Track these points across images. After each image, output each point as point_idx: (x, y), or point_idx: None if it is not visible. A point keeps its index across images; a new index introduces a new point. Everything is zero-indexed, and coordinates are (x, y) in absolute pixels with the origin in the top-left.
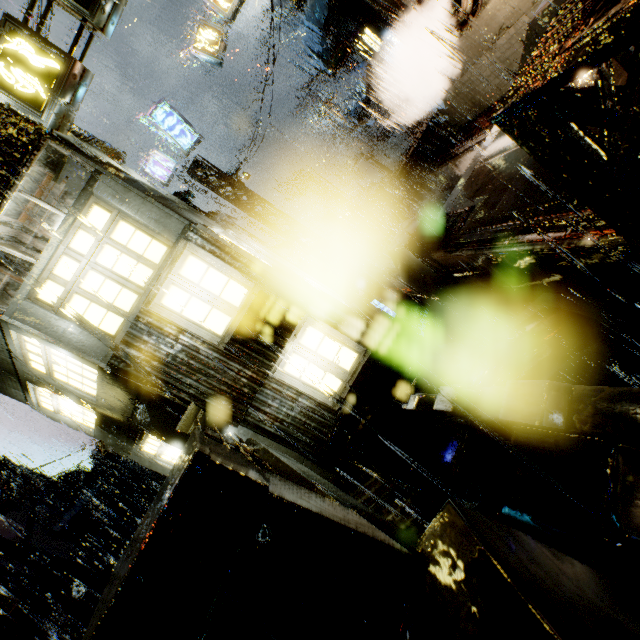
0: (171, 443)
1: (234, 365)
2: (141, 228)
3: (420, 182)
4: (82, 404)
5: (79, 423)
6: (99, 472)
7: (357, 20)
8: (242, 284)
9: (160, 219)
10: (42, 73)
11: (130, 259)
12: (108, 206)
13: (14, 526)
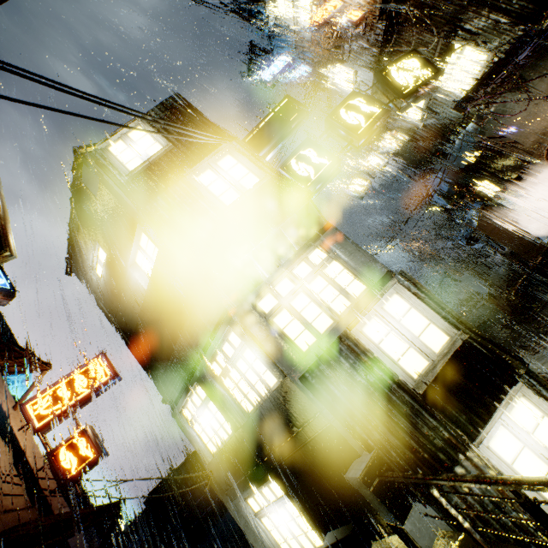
0: (296, 502)
1: (428, 417)
2: (348, 268)
3: (545, 297)
4: (229, 419)
5: (202, 442)
6: (146, 517)
7: (477, 176)
8: (442, 330)
9: (367, 263)
10: (316, 166)
11: (334, 290)
12: (327, 248)
13: (84, 543)
